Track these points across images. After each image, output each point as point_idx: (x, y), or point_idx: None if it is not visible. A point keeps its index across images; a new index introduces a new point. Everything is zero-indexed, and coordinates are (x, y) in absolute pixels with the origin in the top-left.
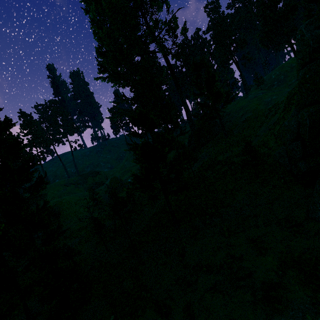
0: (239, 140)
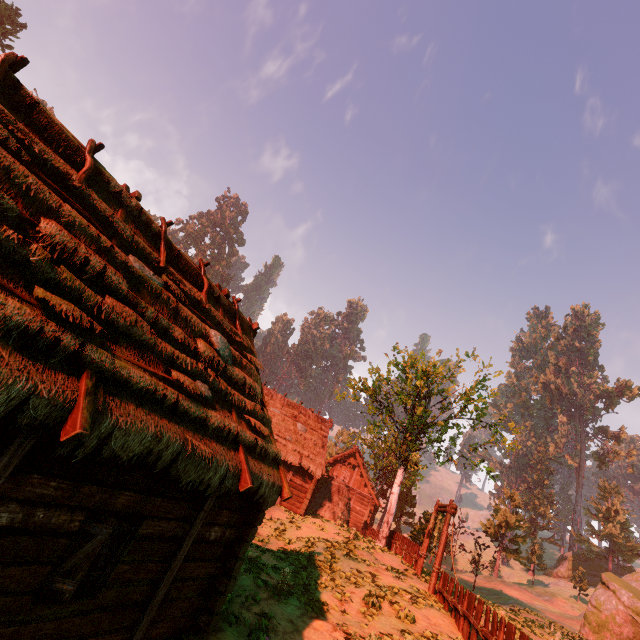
0: None
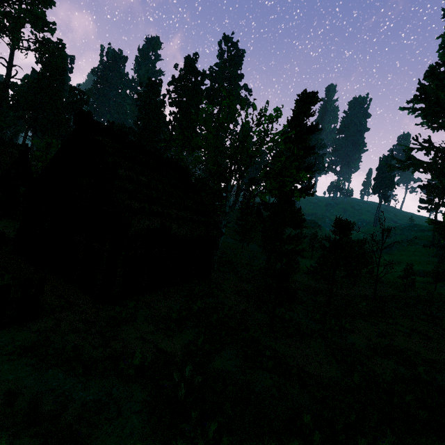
0: None
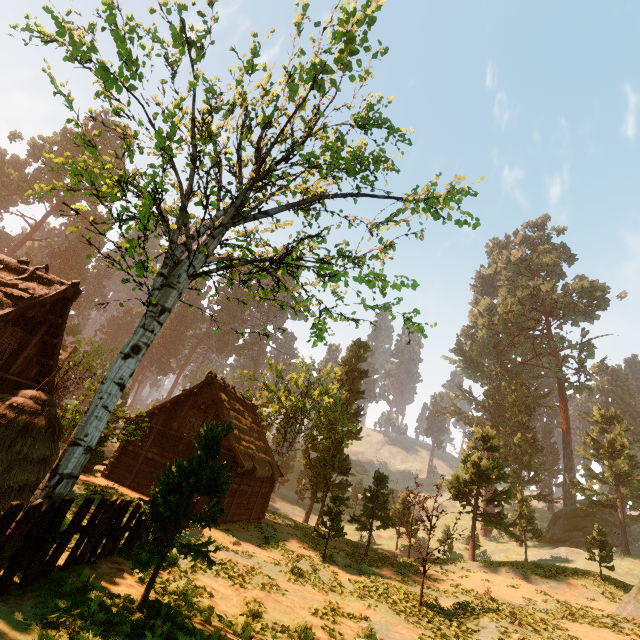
0: None
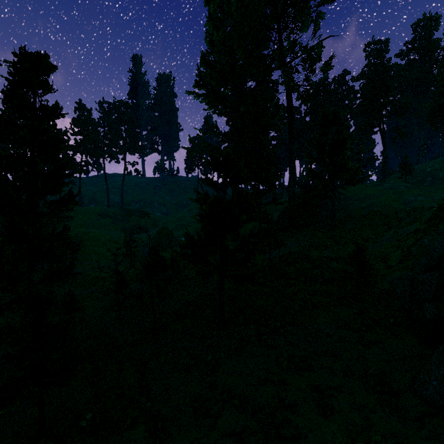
0: (349, 239)
